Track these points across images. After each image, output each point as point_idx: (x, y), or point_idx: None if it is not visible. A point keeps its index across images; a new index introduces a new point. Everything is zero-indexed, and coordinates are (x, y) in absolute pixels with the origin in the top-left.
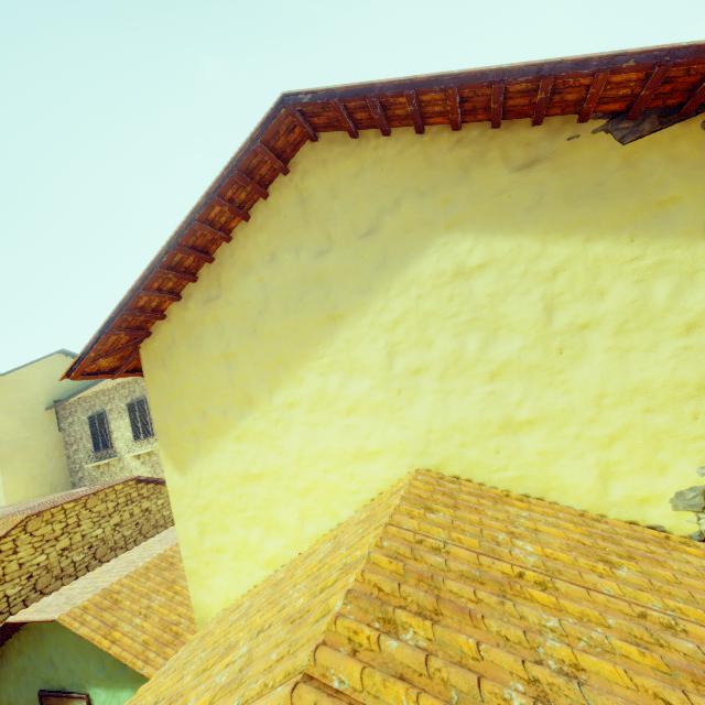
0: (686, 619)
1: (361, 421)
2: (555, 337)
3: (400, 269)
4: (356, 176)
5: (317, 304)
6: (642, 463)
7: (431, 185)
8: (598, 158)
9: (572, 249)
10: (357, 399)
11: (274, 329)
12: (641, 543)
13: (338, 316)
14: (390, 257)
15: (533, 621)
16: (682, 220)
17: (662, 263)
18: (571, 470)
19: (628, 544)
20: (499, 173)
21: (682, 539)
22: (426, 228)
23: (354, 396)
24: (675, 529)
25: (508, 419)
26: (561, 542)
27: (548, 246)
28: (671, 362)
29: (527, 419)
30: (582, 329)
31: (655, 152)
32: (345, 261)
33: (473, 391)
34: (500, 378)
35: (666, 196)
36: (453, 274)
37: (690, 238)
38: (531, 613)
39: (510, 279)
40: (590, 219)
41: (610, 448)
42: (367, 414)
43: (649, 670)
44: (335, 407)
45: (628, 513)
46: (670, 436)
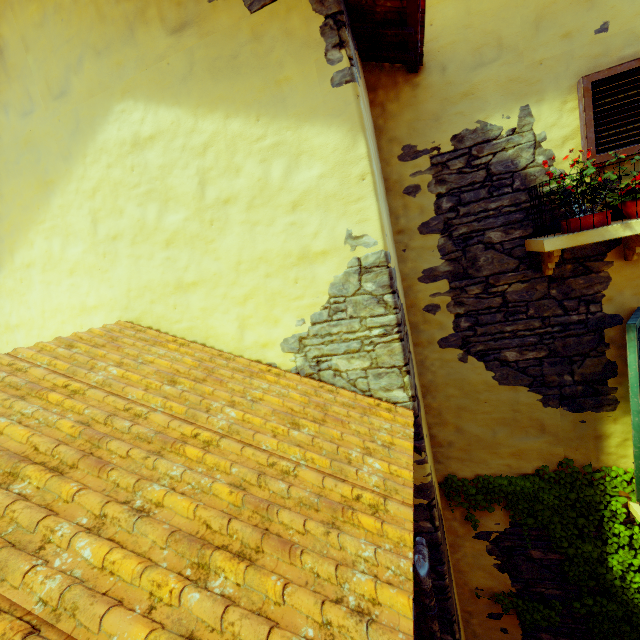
0: (166, 412)
1: (81, 281)
2: (208, 210)
3: (91, 136)
4: (41, 26)
5: (32, 168)
6: (264, 317)
7: (105, 44)
8: (233, 26)
9: (216, 125)
10: (76, 261)
11: (3, 193)
12: (237, 373)
13: (50, 182)
14: (82, 122)
15: (16, 410)
16: (293, 102)
17: (278, 144)
18: (221, 323)
19: (220, 373)
20: (158, 35)
21: (279, 371)
22: (107, 93)
23: (73, 258)
24: (283, 365)
25: (180, 281)
26: (154, 369)
27: (199, 120)
28: (282, 236)
29: (192, 281)
30: (225, 204)
31: (275, 25)
32: (47, 124)
33: (155, 256)
34: (173, 245)
35: (282, 75)
36: (132, 145)
37: (297, 121)
38: (21, 405)
39: (174, 152)
40: (229, 95)
41: (245, 306)
42: (85, 275)
43: (63, 435)
44: (61, 268)
45: (256, 354)
46: (281, 297)
